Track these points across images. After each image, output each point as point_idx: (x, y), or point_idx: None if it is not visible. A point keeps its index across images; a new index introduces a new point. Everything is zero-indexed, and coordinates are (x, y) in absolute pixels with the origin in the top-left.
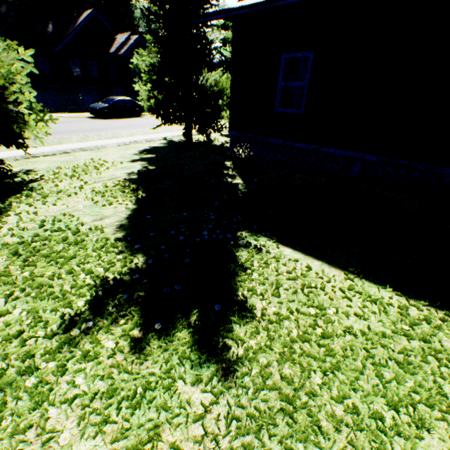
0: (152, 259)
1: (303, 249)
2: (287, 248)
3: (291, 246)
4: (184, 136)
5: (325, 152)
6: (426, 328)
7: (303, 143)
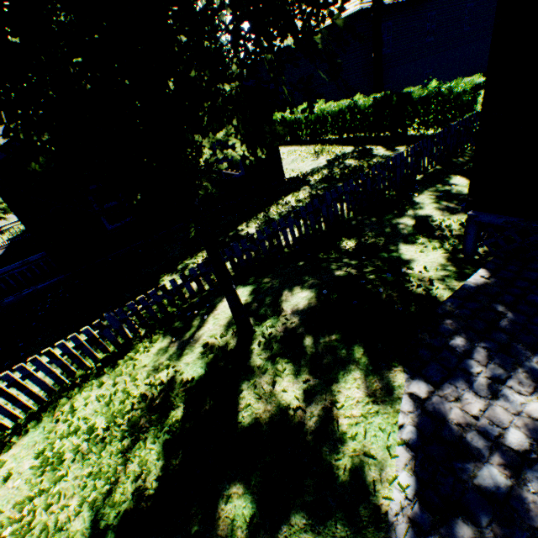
0: None
1: None
2: None
3: None
4: None
5: None
6: None
7: None
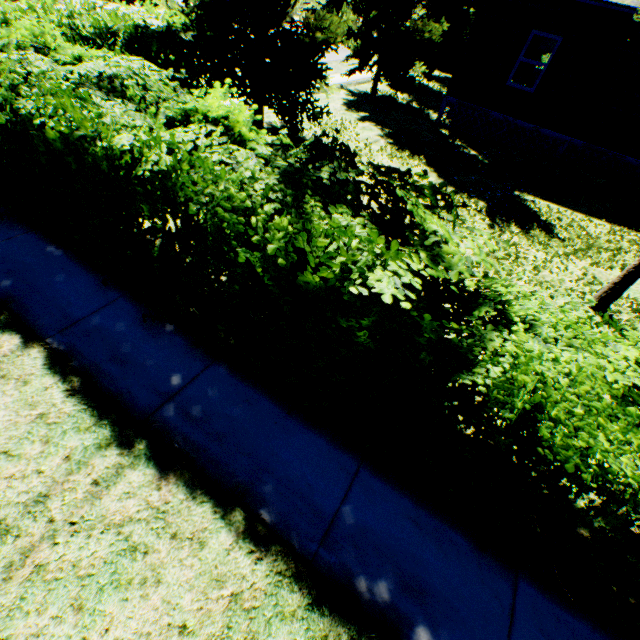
0: (487, 203)
1: (555, 203)
2: (546, 202)
3: (547, 201)
4: (375, 89)
5: (541, 133)
6: (619, 233)
7: (523, 121)
